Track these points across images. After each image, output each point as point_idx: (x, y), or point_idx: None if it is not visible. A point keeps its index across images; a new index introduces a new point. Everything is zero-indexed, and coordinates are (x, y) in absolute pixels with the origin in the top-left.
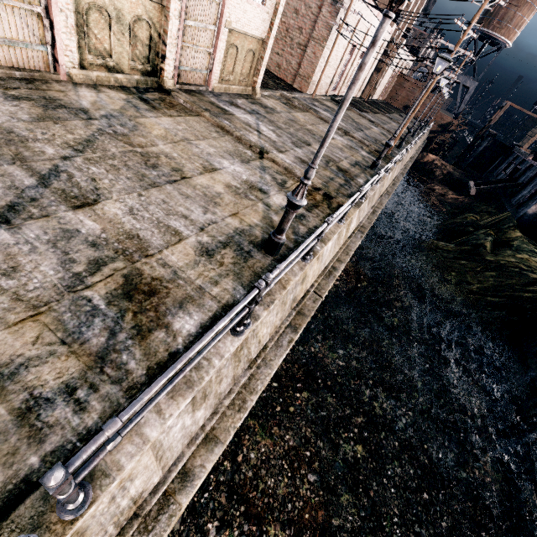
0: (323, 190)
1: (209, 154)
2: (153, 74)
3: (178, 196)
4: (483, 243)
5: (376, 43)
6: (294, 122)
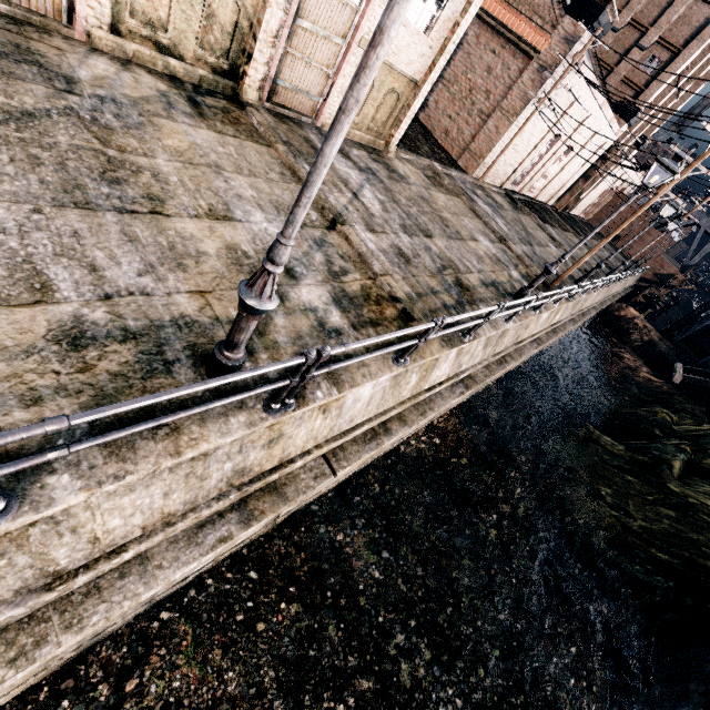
0: (403, 304)
1: (238, 196)
2: (231, 76)
3: (114, 234)
4: (670, 460)
5: None
6: (425, 202)
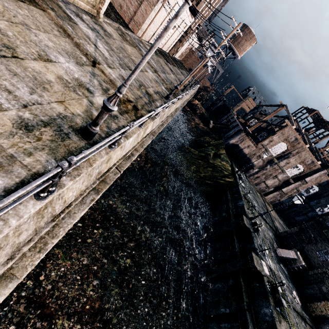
0: (133, 103)
1: (47, 46)
2: None
3: (4, 71)
4: (210, 153)
5: (178, 16)
6: (123, 50)
